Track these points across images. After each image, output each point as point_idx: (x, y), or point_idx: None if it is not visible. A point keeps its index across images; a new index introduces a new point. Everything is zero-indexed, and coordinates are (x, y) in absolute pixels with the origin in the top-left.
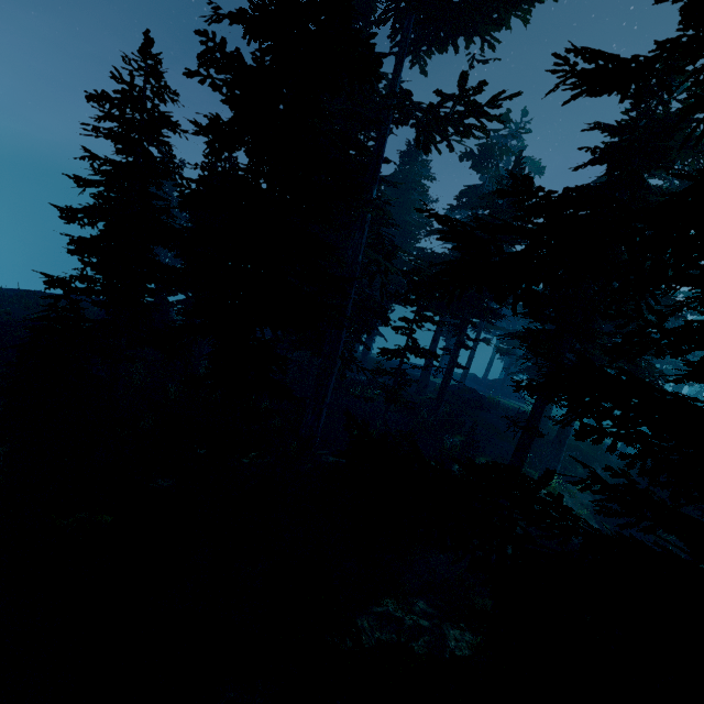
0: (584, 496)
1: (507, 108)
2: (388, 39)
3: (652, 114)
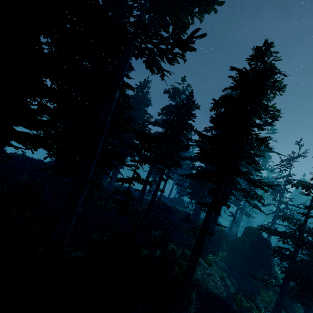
0: (221, 262)
1: (184, 75)
2: (135, 18)
3: (259, 68)
